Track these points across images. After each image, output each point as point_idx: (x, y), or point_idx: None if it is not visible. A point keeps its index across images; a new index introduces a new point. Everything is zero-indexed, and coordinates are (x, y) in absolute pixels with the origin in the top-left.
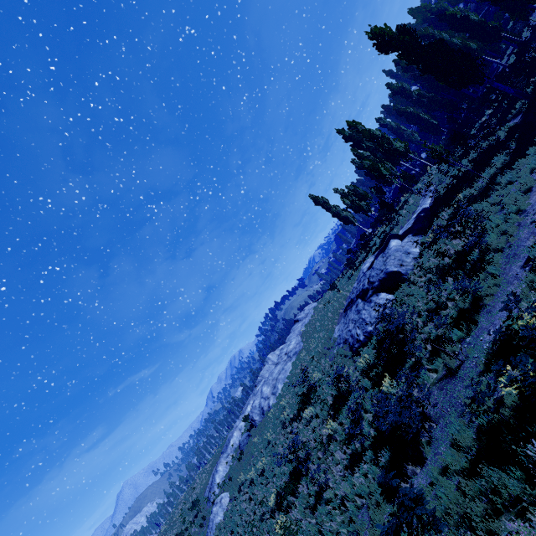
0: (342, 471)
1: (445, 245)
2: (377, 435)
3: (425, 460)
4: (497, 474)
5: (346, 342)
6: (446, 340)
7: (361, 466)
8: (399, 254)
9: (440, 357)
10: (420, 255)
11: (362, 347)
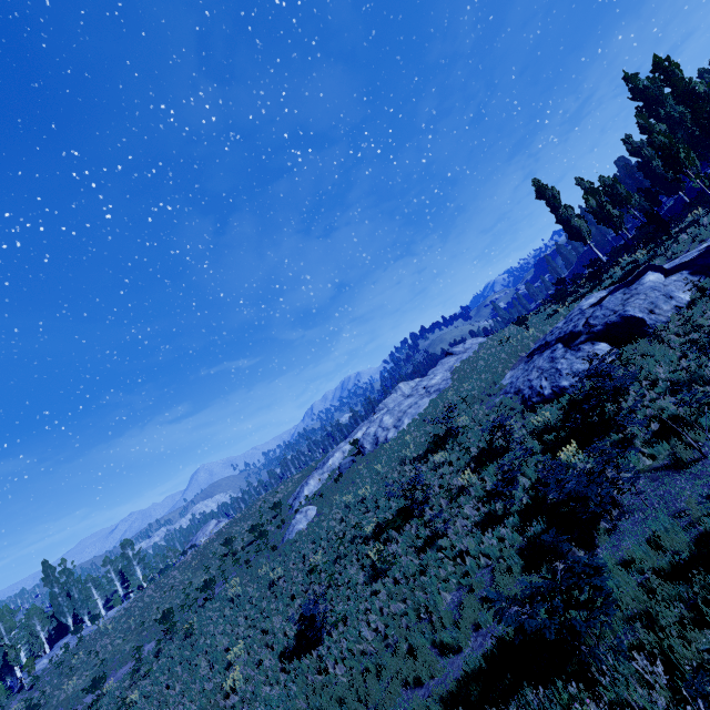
0: (470, 526)
1: None
2: (531, 503)
3: (597, 547)
4: None
5: (518, 393)
6: (688, 425)
7: (498, 528)
8: (656, 294)
9: (667, 442)
10: (689, 304)
11: (542, 403)
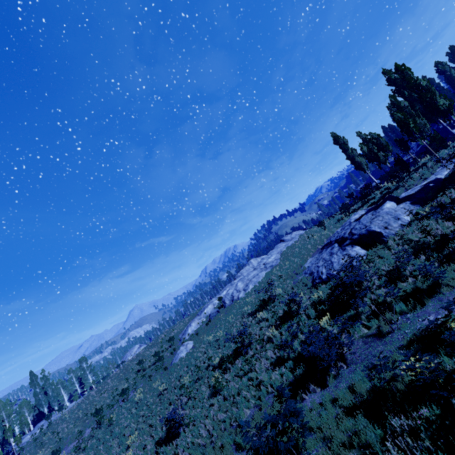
0: (268, 365)
1: (435, 224)
2: (302, 353)
3: (326, 386)
4: (365, 423)
5: (311, 274)
6: (390, 308)
7: (281, 368)
8: (389, 217)
9: (378, 318)
10: (408, 224)
11: (321, 283)
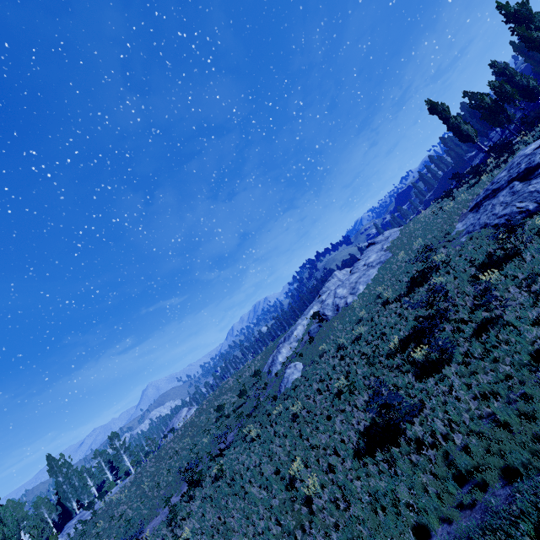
0: (533, 298)
1: None
2: None
3: None
4: None
5: (486, 226)
6: None
7: None
8: None
9: None
10: None
11: (528, 218)
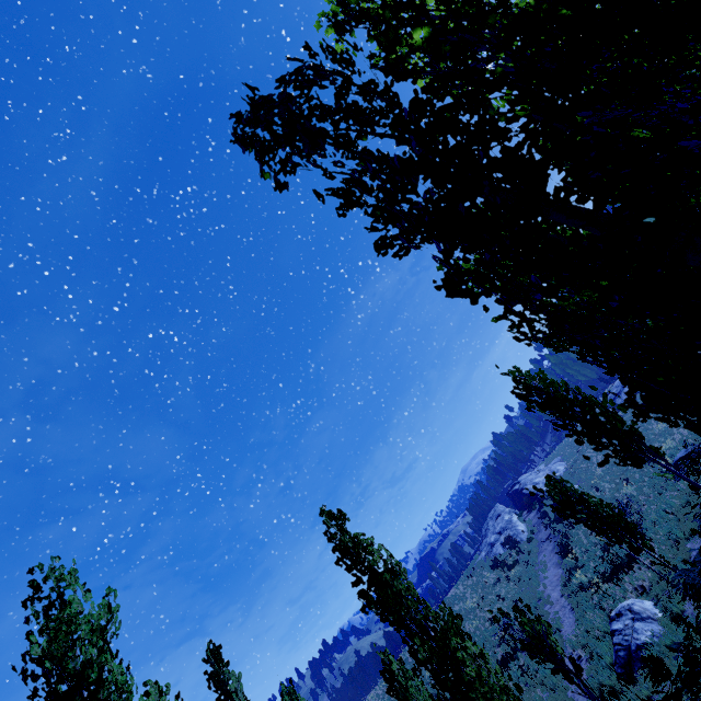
0: None
1: None
2: None
3: None
4: None
5: None
6: None
7: None
8: None
9: None
10: None
11: None
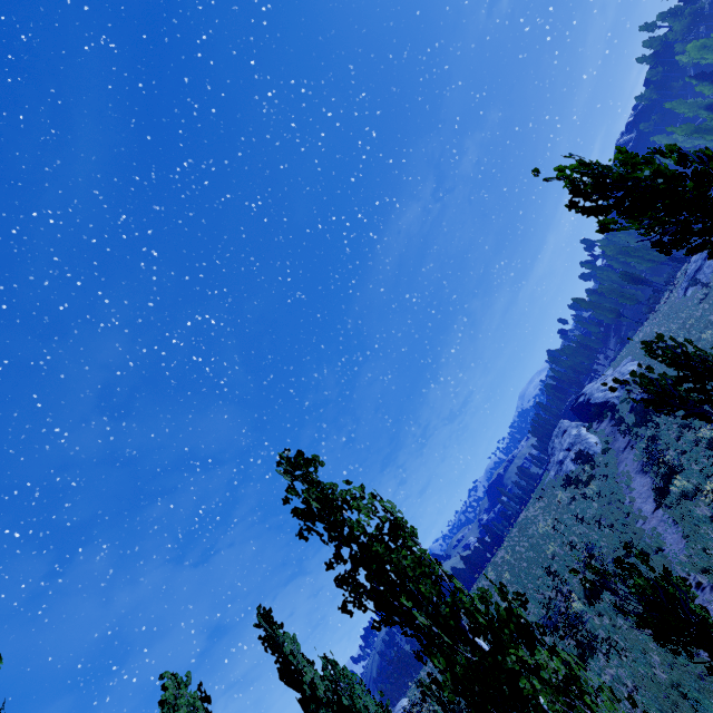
0: None
1: None
2: None
3: None
4: None
5: None
6: None
7: None
8: None
9: None
10: None
11: None
